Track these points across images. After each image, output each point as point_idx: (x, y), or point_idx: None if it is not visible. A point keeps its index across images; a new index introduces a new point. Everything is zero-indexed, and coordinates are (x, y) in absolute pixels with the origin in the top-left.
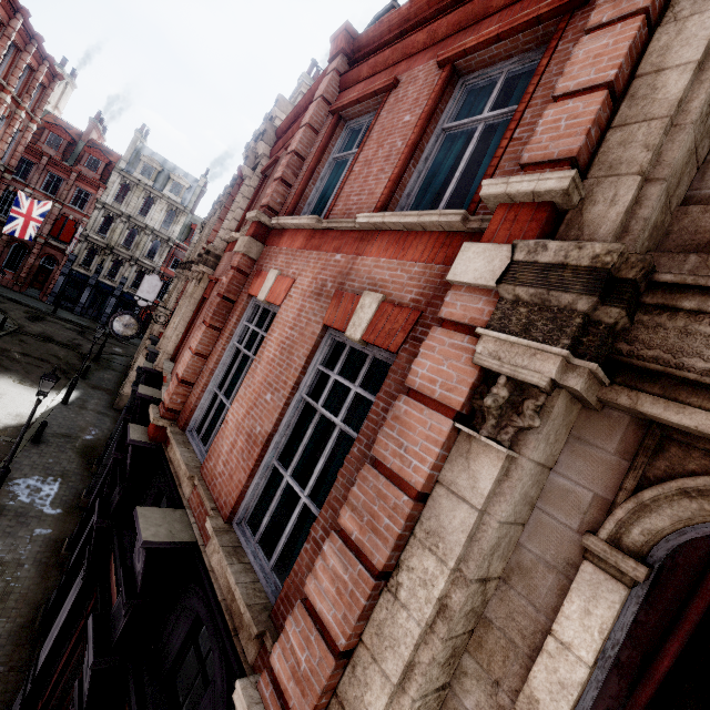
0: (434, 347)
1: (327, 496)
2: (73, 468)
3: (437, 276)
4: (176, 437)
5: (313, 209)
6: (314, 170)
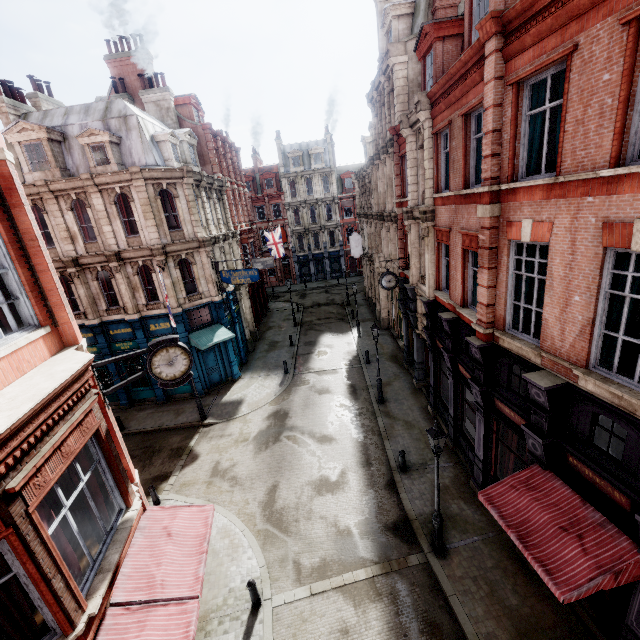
0: None
1: None
2: (396, 370)
3: None
4: (506, 336)
5: (526, 160)
6: (515, 134)
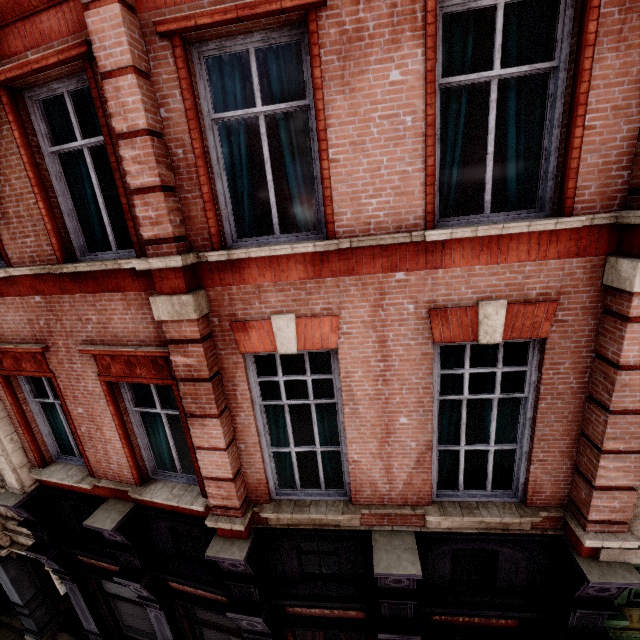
0: (637, 337)
1: (535, 438)
2: None
3: (557, 270)
4: (287, 511)
5: (231, 207)
6: (205, 152)
